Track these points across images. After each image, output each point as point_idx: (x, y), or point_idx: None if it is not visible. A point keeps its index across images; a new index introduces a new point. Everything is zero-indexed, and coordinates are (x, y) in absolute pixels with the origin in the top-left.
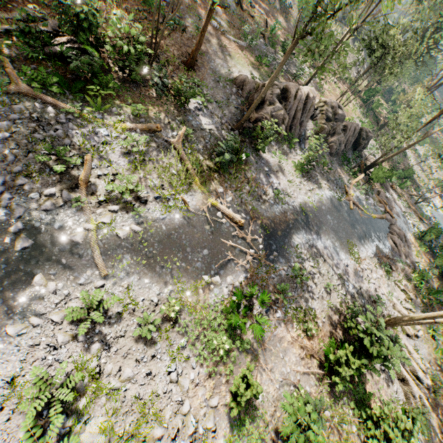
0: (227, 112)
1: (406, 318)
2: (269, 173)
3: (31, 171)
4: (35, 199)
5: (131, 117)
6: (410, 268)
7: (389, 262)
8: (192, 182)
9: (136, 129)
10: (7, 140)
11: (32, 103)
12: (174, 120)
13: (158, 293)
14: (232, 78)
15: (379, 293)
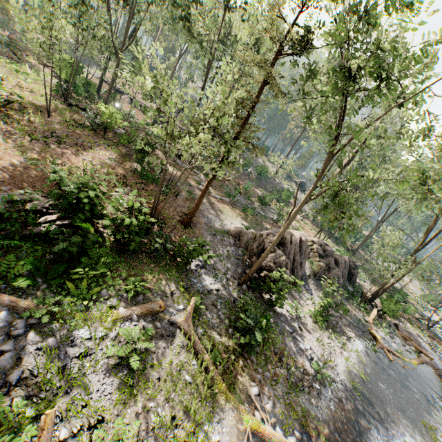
0: (229, 264)
1: None
2: (295, 335)
3: None
4: None
5: (126, 297)
6: None
7: None
8: (214, 390)
9: (131, 316)
10: None
11: None
12: (178, 288)
13: None
14: (227, 230)
15: None
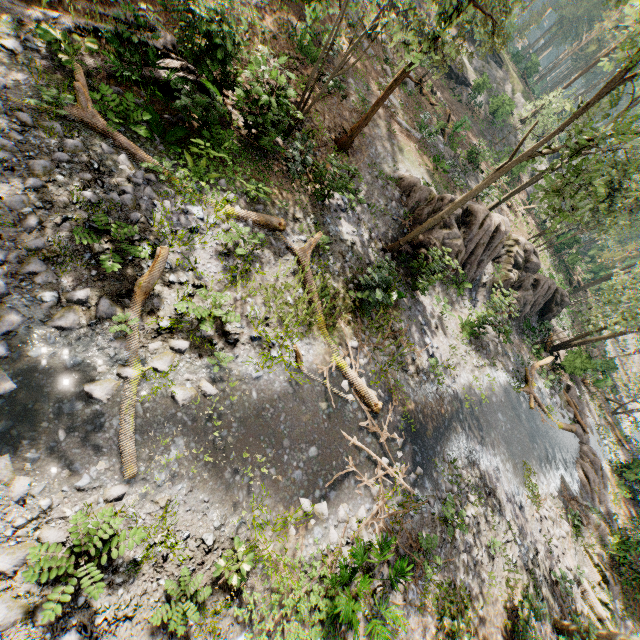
0: (380, 223)
1: (618, 638)
2: (426, 328)
3: (58, 252)
4: (48, 304)
5: (245, 199)
6: (606, 525)
7: (577, 509)
8: (313, 322)
9: (247, 219)
10: (34, 191)
11: (97, 142)
12: (305, 218)
13: (218, 526)
14: (397, 177)
15: (563, 566)
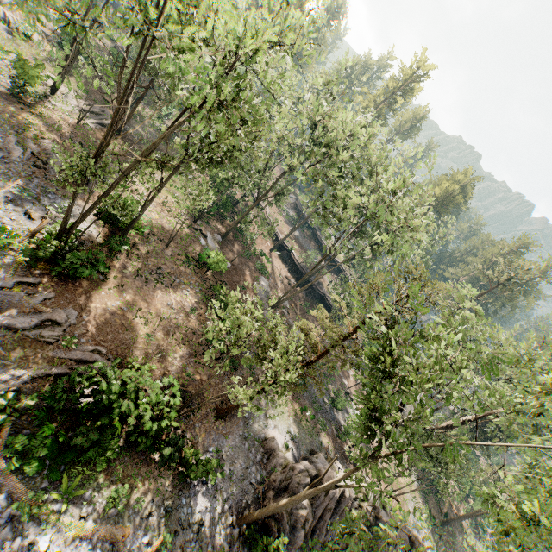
0: (238, 489)
1: None
2: None
3: None
4: None
5: (103, 505)
6: None
7: None
8: None
9: (92, 536)
10: None
11: None
12: (159, 508)
13: None
14: (263, 437)
15: None
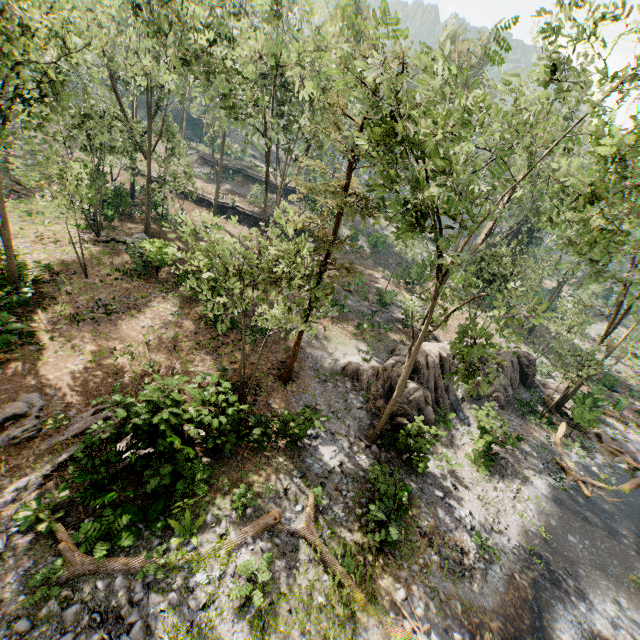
0: (351, 420)
1: None
2: (448, 500)
3: None
4: None
5: (234, 515)
6: None
7: None
8: (353, 606)
9: (246, 540)
10: None
11: (92, 585)
12: (291, 480)
13: None
14: (340, 369)
15: None
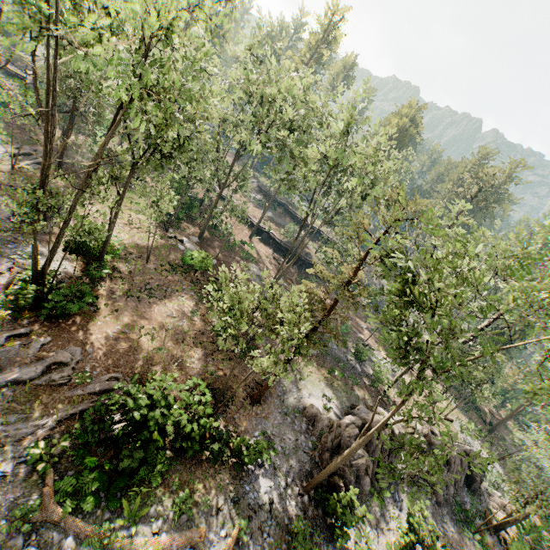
0: (294, 461)
1: None
2: None
3: None
4: None
5: (171, 516)
6: None
7: None
8: None
9: (171, 546)
10: None
11: (50, 533)
12: (226, 501)
13: None
14: (302, 407)
15: None
